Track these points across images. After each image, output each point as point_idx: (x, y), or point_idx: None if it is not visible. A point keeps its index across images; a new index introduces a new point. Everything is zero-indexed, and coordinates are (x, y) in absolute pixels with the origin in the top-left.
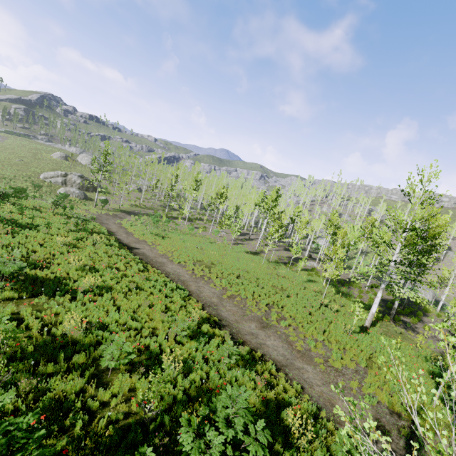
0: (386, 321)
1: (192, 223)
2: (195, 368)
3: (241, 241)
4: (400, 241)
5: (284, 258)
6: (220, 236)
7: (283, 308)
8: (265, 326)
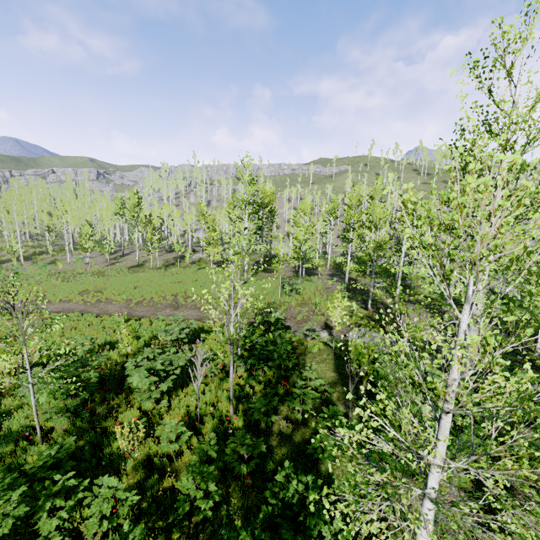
0: (259, 273)
1: (32, 261)
2: (142, 335)
3: (116, 260)
4: (245, 214)
5: (171, 260)
6: (86, 264)
7: (186, 292)
8: (177, 308)
